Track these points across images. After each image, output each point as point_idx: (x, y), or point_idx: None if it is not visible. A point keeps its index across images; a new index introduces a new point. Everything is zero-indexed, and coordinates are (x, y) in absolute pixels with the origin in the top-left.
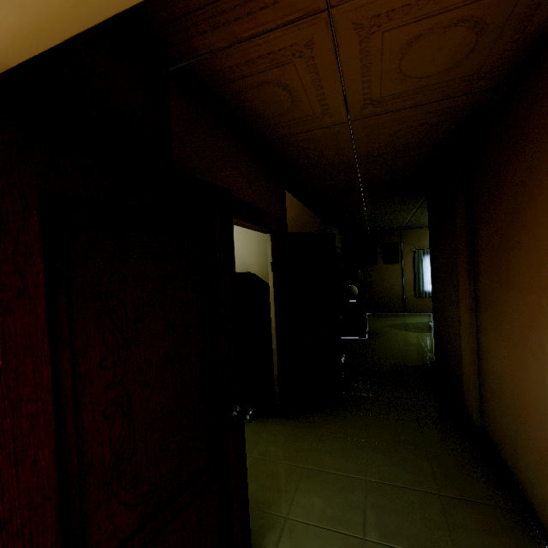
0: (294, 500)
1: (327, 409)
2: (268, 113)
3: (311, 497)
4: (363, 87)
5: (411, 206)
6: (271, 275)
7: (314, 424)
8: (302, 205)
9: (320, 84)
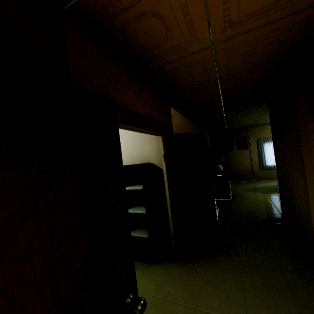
0: None
1: (209, 255)
2: (149, 44)
3: None
4: (223, 9)
5: (255, 111)
6: (164, 164)
7: (201, 268)
8: (183, 117)
9: (187, 10)
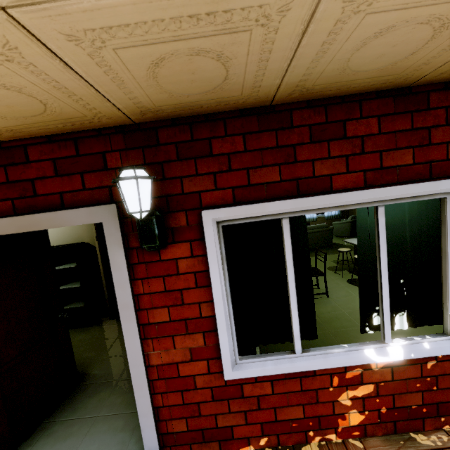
0: (107, 351)
1: None
2: None
3: (116, 348)
4: None
5: None
6: (97, 243)
7: None
8: None
9: None
